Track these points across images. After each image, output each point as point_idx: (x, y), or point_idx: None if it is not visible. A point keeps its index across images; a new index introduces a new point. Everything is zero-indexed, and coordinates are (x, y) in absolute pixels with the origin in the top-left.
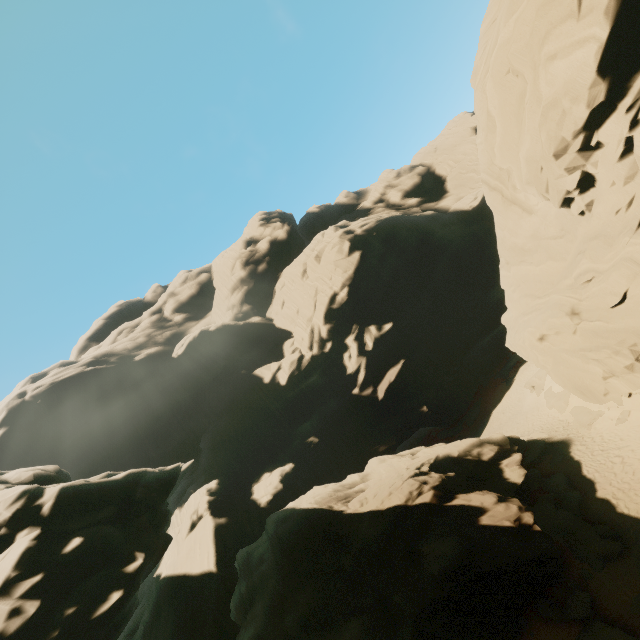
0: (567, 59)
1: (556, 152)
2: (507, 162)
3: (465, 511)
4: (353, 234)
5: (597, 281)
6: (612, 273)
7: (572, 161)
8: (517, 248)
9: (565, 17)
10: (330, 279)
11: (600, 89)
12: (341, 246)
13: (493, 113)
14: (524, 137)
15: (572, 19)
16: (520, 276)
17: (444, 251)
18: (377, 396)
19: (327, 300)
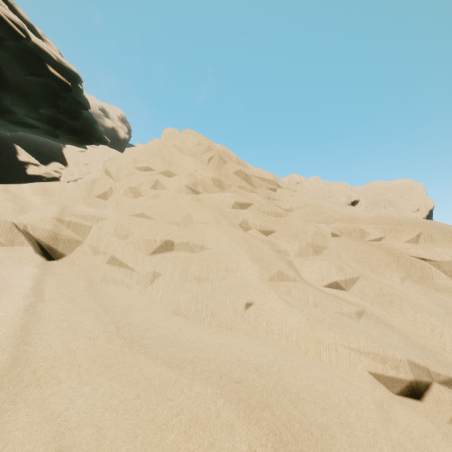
0: None
1: None
2: None
3: None
4: None
5: None
6: None
7: None
8: None
9: None
10: None
11: None
12: None
13: None
14: None
15: None
16: None
17: None
18: None
19: None
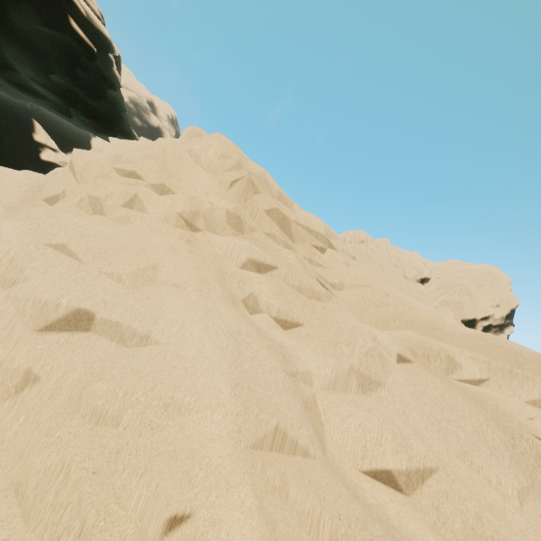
0: None
1: None
2: None
3: None
4: None
5: None
6: None
7: None
8: None
9: None
10: None
11: None
12: None
13: None
14: None
15: None
16: None
17: None
18: None
19: None
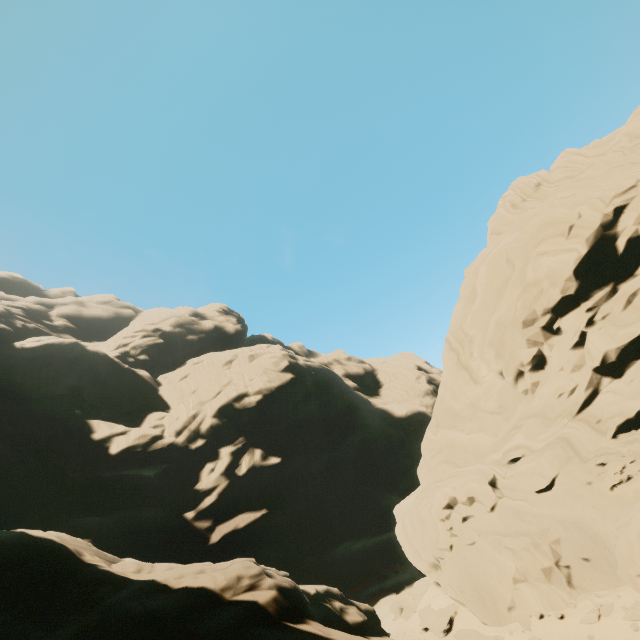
0: (554, 257)
1: (526, 320)
2: (475, 328)
3: None
4: (296, 360)
5: (527, 460)
6: (546, 451)
7: (535, 335)
8: (453, 412)
9: (558, 234)
10: (251, 379)
11: (572, 285)
12: (280, 361)
13: (478, 289)
14: (500, 306)
15: (563, 237)
16: (447, 440)
17: (360, 430)
18: (210, 537)
19: (235, 394)
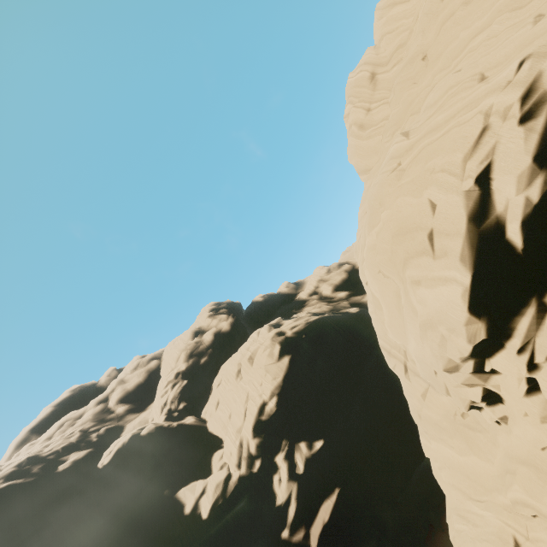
0: (432, 290)
1: (446, 368)
2: (400, 341)
3: None
4: (284, 336)
5: (544, 525)
6: None
7: (468, 379)
8: (432, 421)
9: (420, 252)
10: (260, 384)
11: (478, 327)
12: (272, 349)
13: (376, 295)
14: (409, 334)
15: (427, 256)
16: (443, 457)
17: (371, 351)
18: (310, 544)
19: (256, 410)
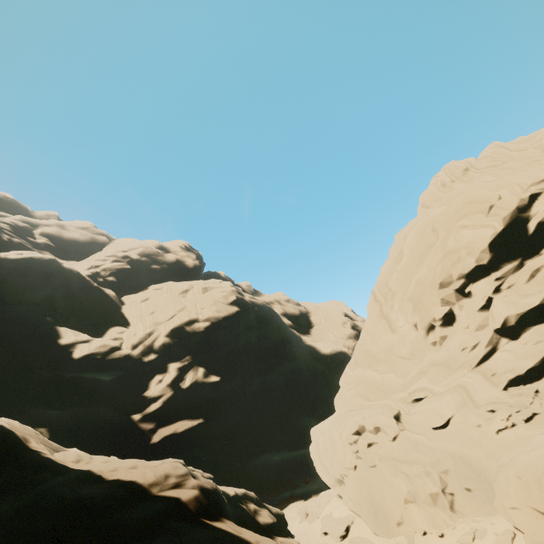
0: (473, 231)
1: (442, 282)
2: (398, 284)
3: (231, 539)
4: (242, 296)
5: (428, 400)
6: (446, 394)
7: (449, 295)
8: (370, 354)
9: (479, 212)
10: (202, 308)
11: (486, 256)
12: (229, 295)
13: (405, 251)
14: (422, 268)
15: (483, 214)
16: (362, 377)
17: (290, 361)
18: (152, 437)
19: (187, 319)
